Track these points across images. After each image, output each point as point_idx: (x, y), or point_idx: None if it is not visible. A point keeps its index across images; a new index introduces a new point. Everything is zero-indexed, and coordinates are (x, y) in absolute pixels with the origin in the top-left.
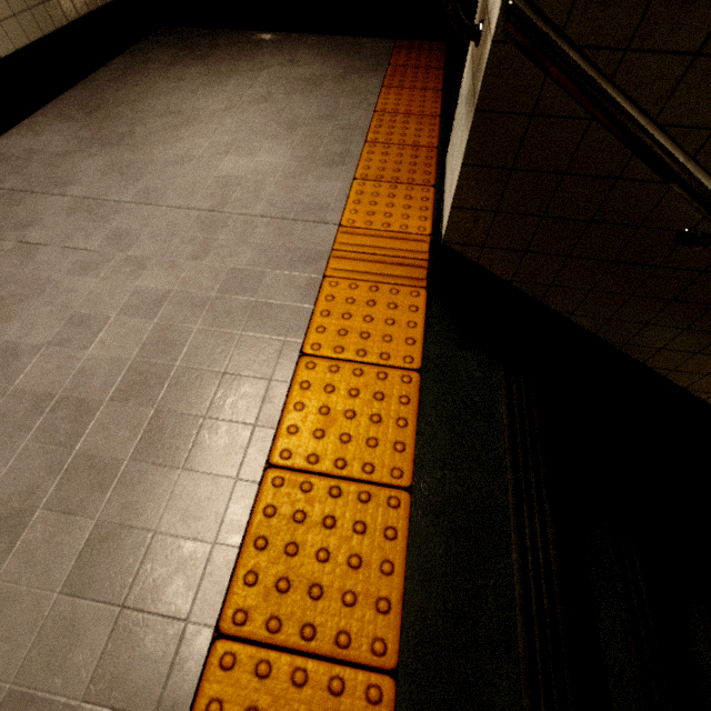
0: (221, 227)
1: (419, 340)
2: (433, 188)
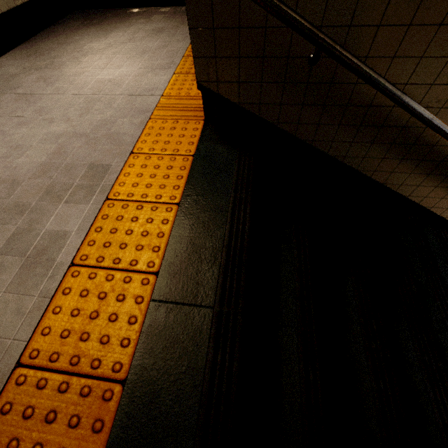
0: (97, 101)
1: (196, 143)
2: None
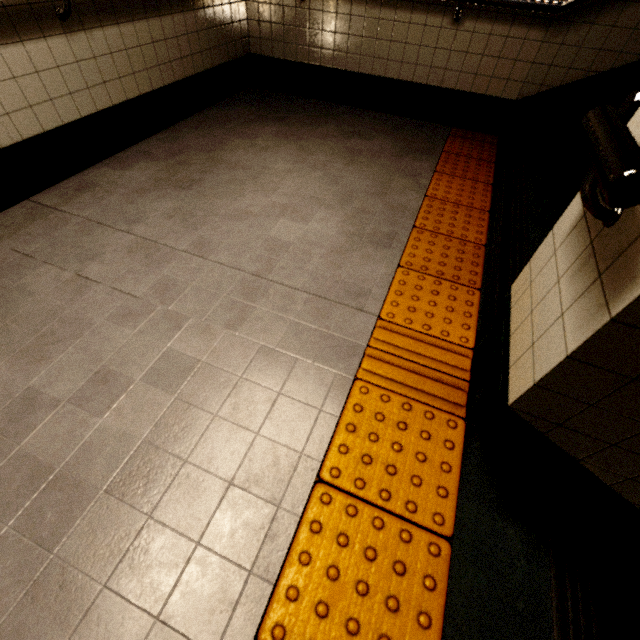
0: (262, 295)
1: (453, 492)
2: (479, 291)
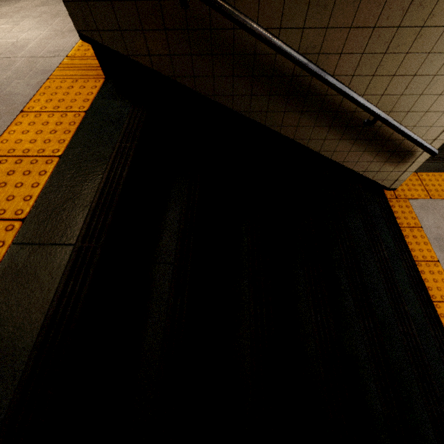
0: None
1: (91, 99)
2: None
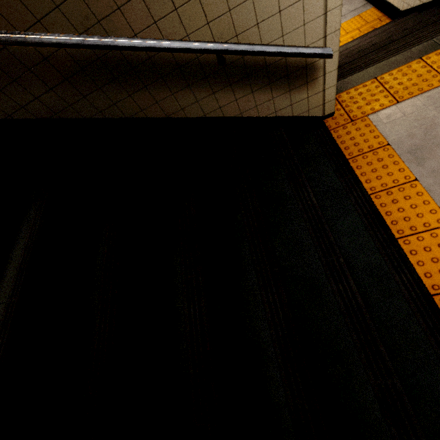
0: None
1: None
2: None
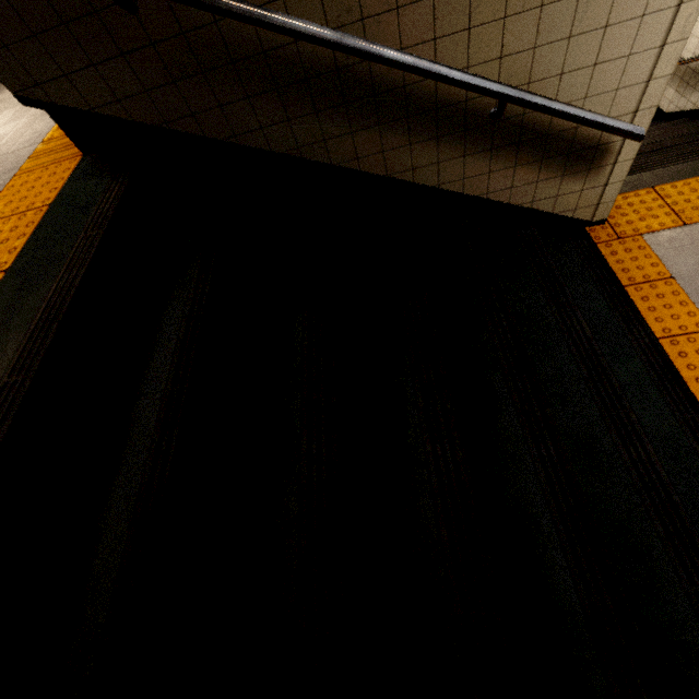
0: None
1: (60, 187)
2: None
